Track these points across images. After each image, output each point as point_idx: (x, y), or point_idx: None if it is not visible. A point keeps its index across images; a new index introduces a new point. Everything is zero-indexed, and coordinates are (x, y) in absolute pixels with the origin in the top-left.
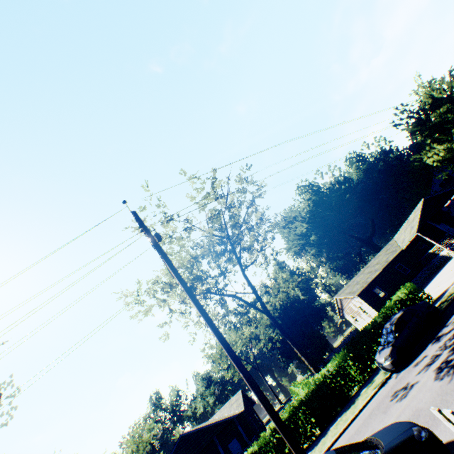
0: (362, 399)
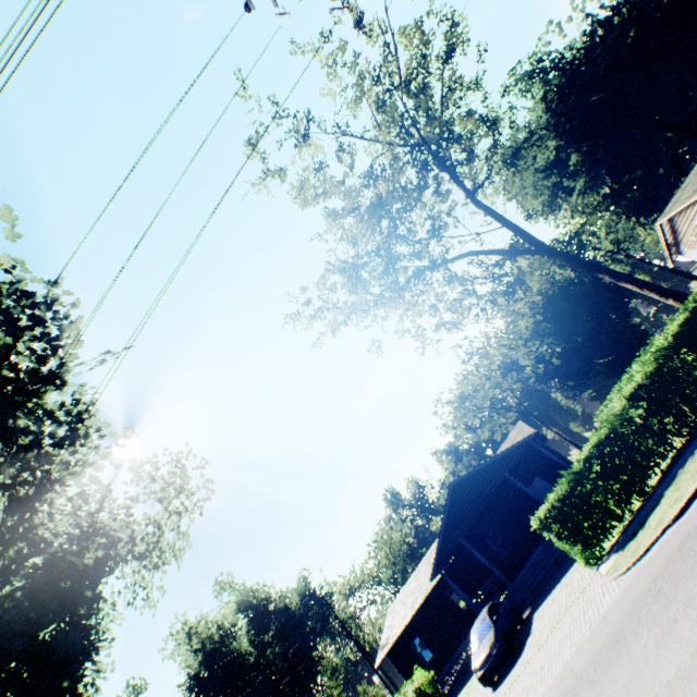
0: None
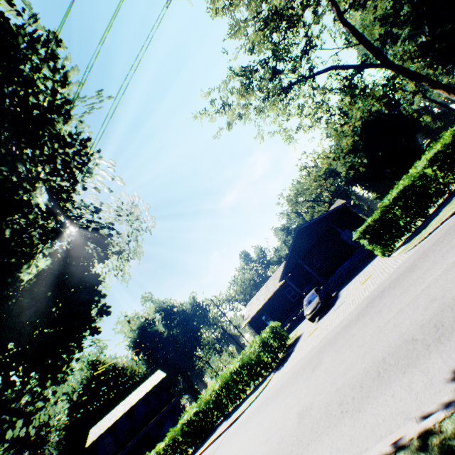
0: None
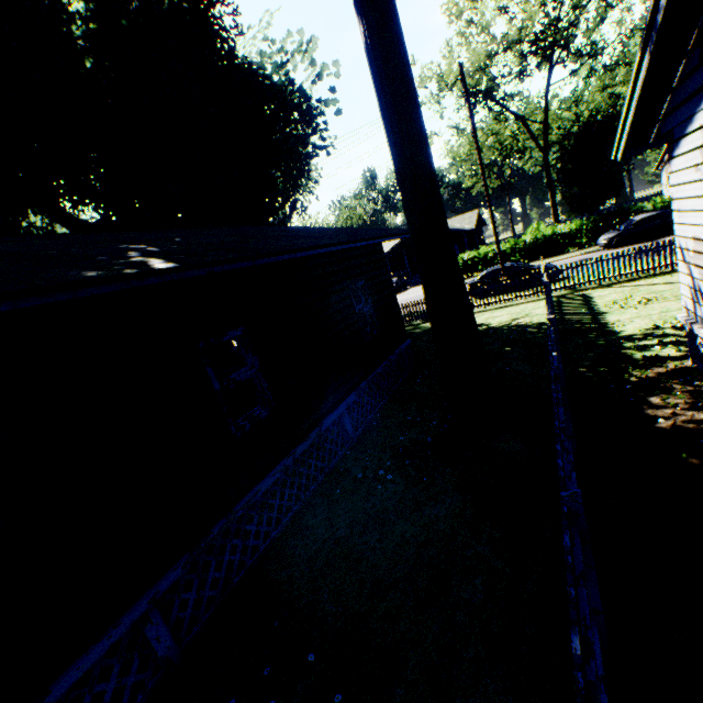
0: (567, 256)
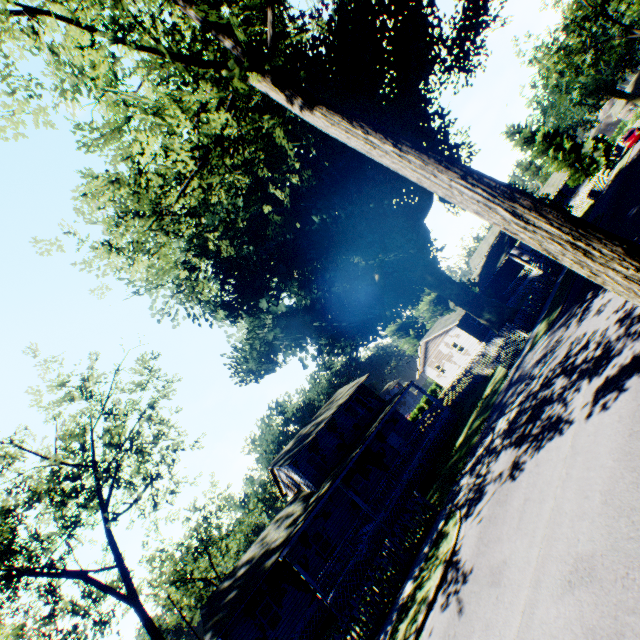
0: None
